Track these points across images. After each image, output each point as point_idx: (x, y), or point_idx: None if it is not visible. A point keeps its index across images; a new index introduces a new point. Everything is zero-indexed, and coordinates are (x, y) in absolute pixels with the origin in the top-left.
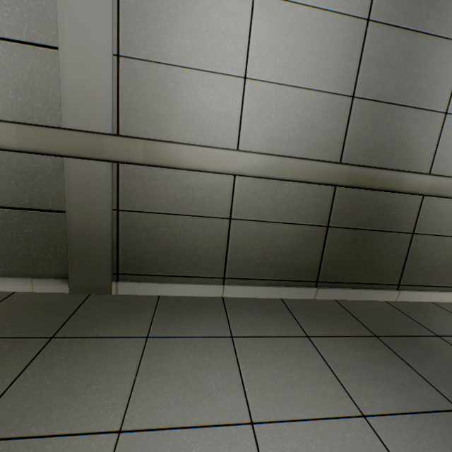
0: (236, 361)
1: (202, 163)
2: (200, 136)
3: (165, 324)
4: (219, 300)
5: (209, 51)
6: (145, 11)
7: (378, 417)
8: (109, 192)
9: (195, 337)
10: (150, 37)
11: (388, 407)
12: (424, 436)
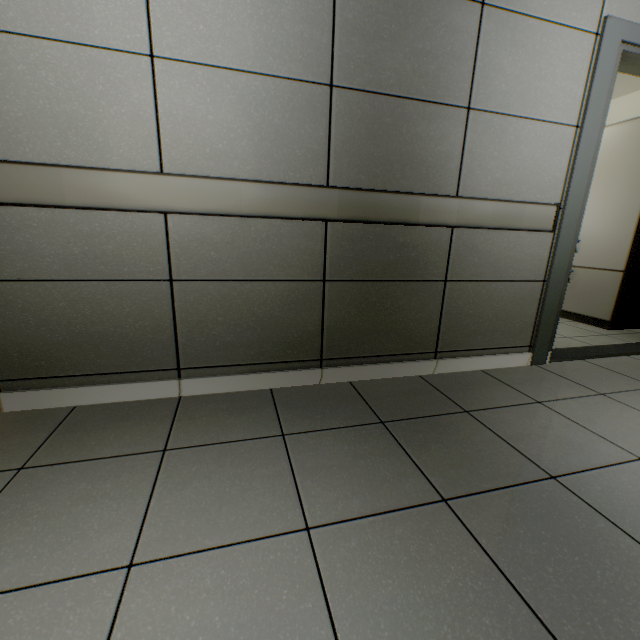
0: (152, 484)
1: (102, 196)
2: (95, 154)
3: (63, 446)
4: (173, 401)
5: (79, 10)
6: None
7: (327, 526)
8: None
9: (105, 458)
10: None
11: (348, 512)
12: (379, 541)
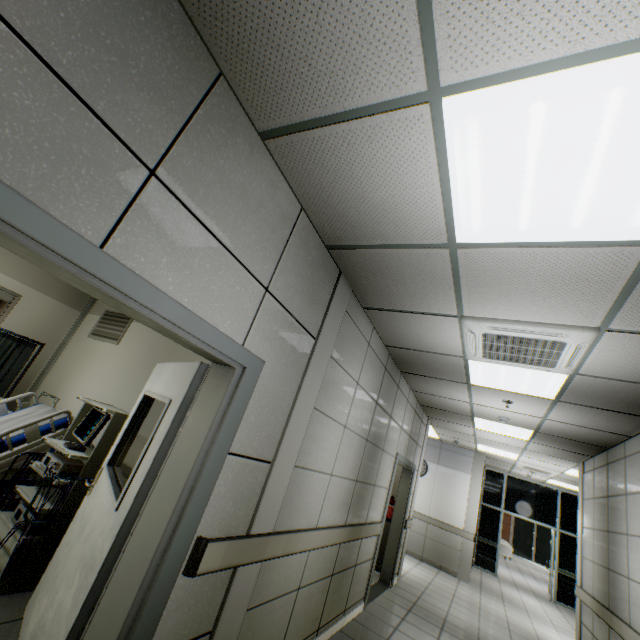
0: None
1: (305, 544)
2: (306, 519)
3: None
4: None
5: (325, 459)
6: (312, 435)
7: None
8: (251, 592)
9: None
10: (309, 451)
11: None
12: None
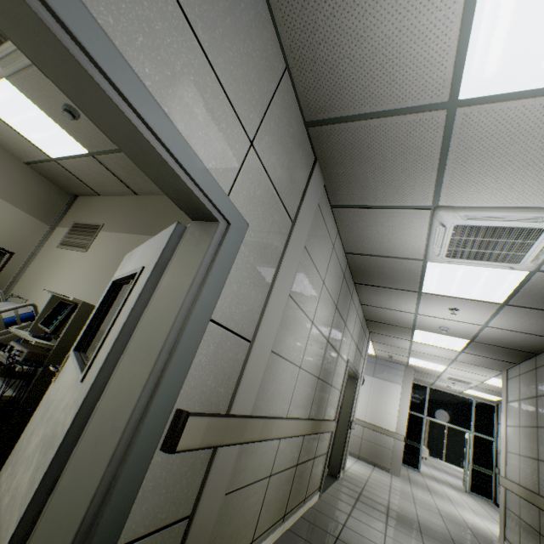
0: None
1: (278, 432)
2: (279, 408)
3: None
4: None
5: (296, 350)
6: (287, 323)
7: None
8: (230, 476)
9: None
10: (283, 339)
11: None
12: None
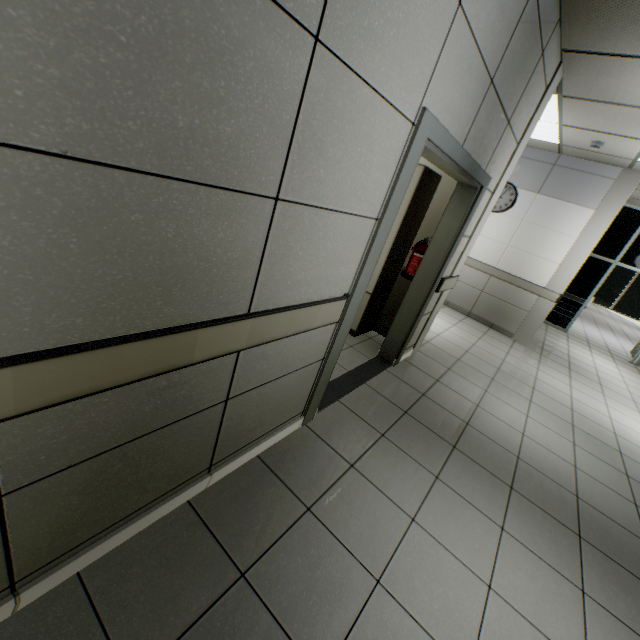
0: None
1: None
2: None
3: None
4: None
5: None
6: None
7: None
8: None
9: None
10: None
11: None
12: None
